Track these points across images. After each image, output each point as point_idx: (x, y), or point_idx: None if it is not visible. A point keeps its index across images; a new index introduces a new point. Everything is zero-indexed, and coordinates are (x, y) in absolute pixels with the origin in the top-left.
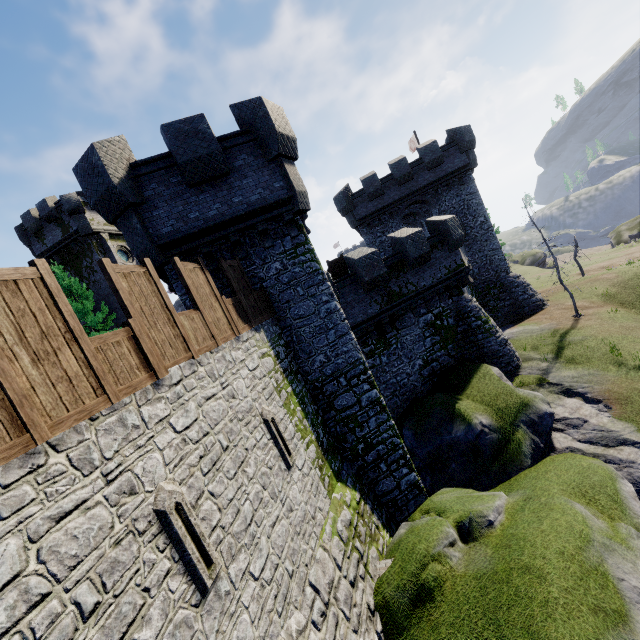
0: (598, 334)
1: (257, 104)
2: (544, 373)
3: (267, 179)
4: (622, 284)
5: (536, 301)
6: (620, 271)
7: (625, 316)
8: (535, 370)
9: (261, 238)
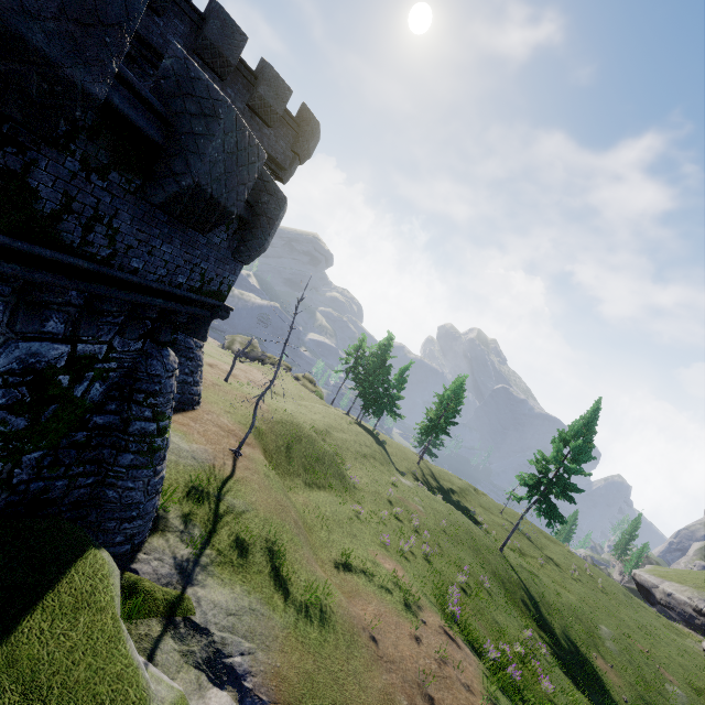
0: (260, 506)
1: None
2: (184, 582)
3: None
4: (271, 424)
5: (196, 393)
6: (271, 406)
7: (277, 480)
8: (169, 566)
9: None
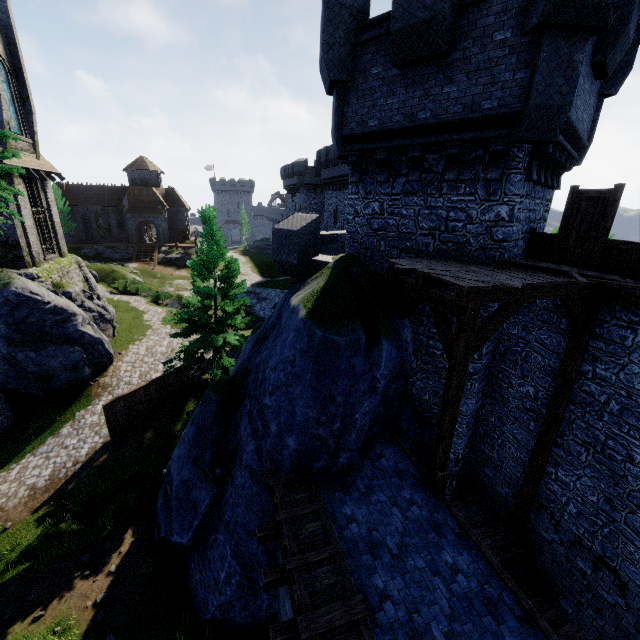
0: None
1: (638, 23)
2: None
3: (591, 113)
4: None
5: None
6: None
7: None
8: None
9: (555, 173)
